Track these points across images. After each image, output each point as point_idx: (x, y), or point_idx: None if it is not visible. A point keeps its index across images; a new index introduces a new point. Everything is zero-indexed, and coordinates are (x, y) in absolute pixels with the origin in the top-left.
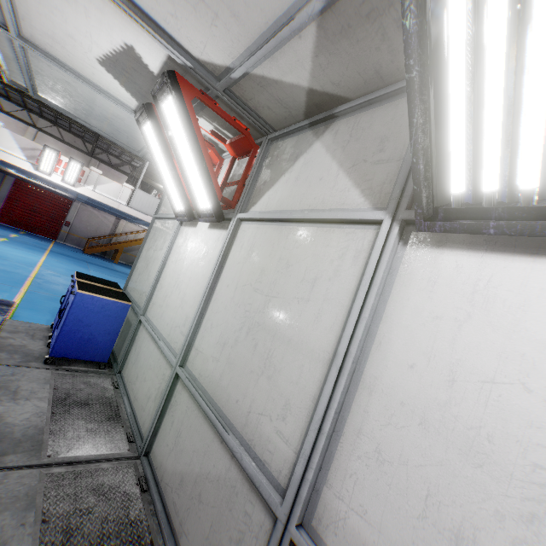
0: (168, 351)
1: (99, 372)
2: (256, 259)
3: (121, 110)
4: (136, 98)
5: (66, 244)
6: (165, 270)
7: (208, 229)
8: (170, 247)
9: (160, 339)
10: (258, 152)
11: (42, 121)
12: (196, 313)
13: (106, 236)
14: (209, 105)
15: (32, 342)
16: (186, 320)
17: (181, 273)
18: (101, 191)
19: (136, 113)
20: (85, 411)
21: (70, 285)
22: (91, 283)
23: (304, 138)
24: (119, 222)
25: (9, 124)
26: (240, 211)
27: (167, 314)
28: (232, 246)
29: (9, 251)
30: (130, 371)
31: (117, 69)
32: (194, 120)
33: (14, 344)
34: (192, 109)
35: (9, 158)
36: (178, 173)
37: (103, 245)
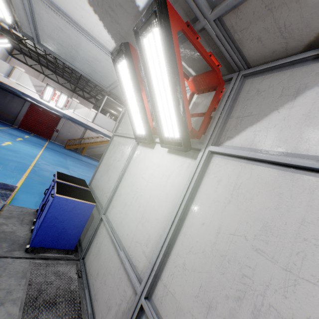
0: (130, 269)
1: (67, 258)
2: (248, 206)
3: (100, 53)
4: (115, 40)
5: (55, 142)
6: (123, 179)
7: (167, 153)
8: (128, 161)
9: (121, 249)
10: (224, 87)
11: (47, 71)
12: (163, 242)
13: (78, 139)
14: (191, 38)
15: (20, 227)
16: (148, 240)
17: (140, 188)
18: (77, 113)
19: (112, 54)
20: (52, 314)
21: (52, 182)
22: (67, 183)
23: (305, 71)
24: (86, 131)
25: (29, 72)
26: (211, 143)
27: (127, 223)
28: (203, 178)
29: (21, 147)
30: (92, 263)
31: (103, 8)
32: (177, 52)
33: (6, 230)
34: (176, 41)
35: (26, 91)
36: (144, 104)
37: (76, 144)
